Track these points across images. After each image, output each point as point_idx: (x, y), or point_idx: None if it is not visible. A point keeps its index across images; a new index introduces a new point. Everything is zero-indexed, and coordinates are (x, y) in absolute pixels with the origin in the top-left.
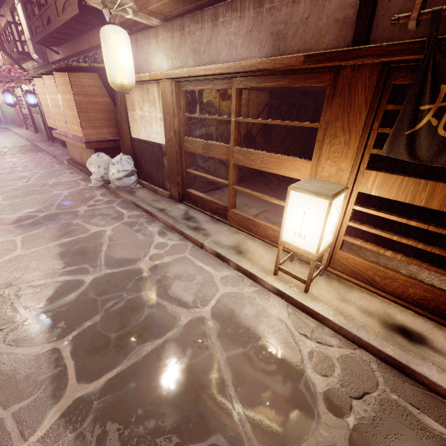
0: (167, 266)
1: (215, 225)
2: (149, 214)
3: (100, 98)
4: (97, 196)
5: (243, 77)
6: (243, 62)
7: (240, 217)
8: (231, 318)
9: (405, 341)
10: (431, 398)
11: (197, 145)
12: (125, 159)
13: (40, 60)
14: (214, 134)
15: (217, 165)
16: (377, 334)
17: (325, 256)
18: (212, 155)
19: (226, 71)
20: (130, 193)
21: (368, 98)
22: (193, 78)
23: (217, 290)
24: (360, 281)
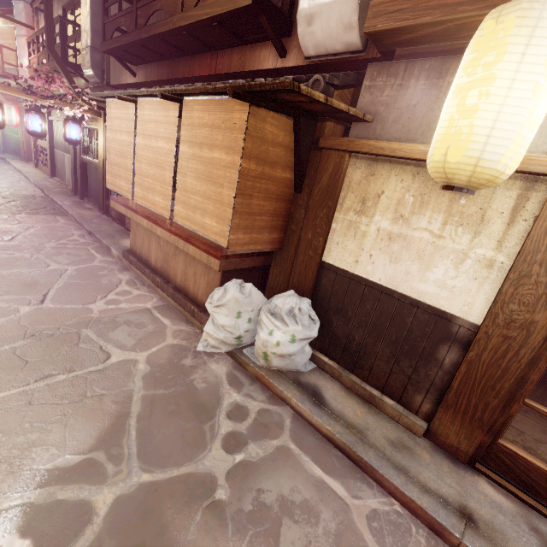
0: None
1: None
2: (425, 521)
3: (280, 171)
4: (224, 386)
5: None
6: None
7: None
8: None
9: None
10: None
11: None
12: (307, 309)
13: (95, 79)
14: None
15: None
16: None
17: None
18: None
19: None
20: (313, 397)
21: None
22: None
23: None
24: None
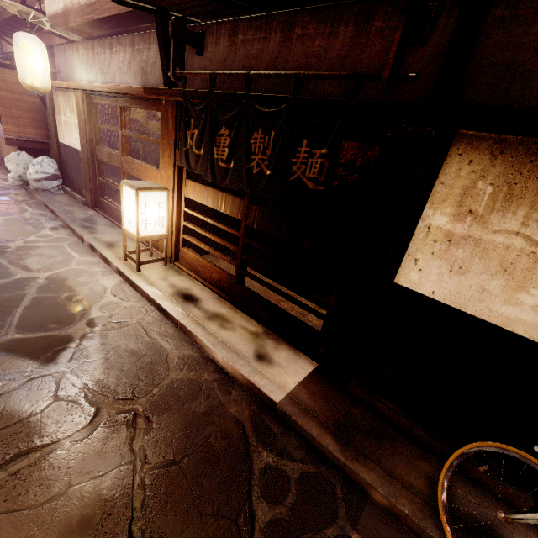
0: (36, 248)
1: (110, 228)
2: (54, 214)
3: (28, 97)
4: (11, 194)
5: (123, 98)
6: (117, 85)
7: None
8: (62, 280)
9: (181, 300)
10: (169, 328)
11: (104, 154)
12: (47, 161)
13: None
14: (140, 151)
15: None
16: (164, 295)
17: (164, 248)
18: (114, 164)
19: (109, 90)
20: (46, 196)
21: (174, 124)
22: (95, 92)
23: (68, 266)
24: (191, 271)
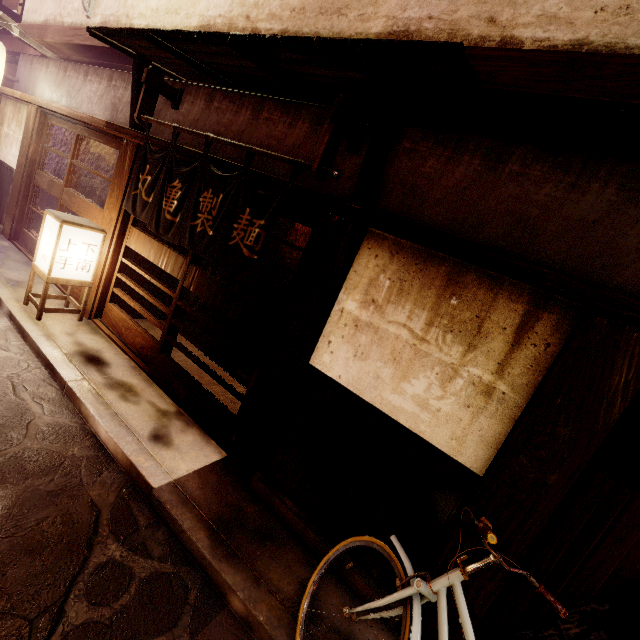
0: None
1: (23, 265)
2: None
3: None
4: None
5: (83, 127)
6: (79, 112)
7: None
8: None
9: (82, 360)
10: (52, 390)
11: (45, 180)
12: None
13: None
14: (98, 190)
15: None
16: (61, 351)
17: (84, 298)
18: (53, 194)
19: (69, 115)
20: None
21: (130, 166)
22: (53, 113)
23: None
24: (112, 332)
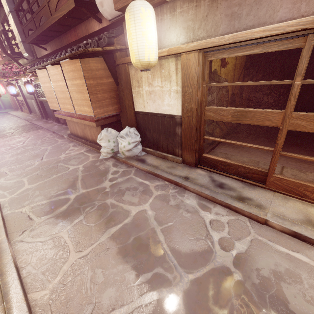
0: (250, 258)
1: (255, 191)
2: (173, 183)
3: (105, 79)
4: (111, 167)
5: None
6: None
7: (288, 183)
8: None
9: None
10: None
11: (225, 113)
12: (133, 131)
13: (30, 57)
14: (214, 99)
15: (214, 126)
16: None
17: None
18: (248, 122)
19: (309, 26)
20: (142, 162)
21: None
22: (235, 44)
23: None
24: None
